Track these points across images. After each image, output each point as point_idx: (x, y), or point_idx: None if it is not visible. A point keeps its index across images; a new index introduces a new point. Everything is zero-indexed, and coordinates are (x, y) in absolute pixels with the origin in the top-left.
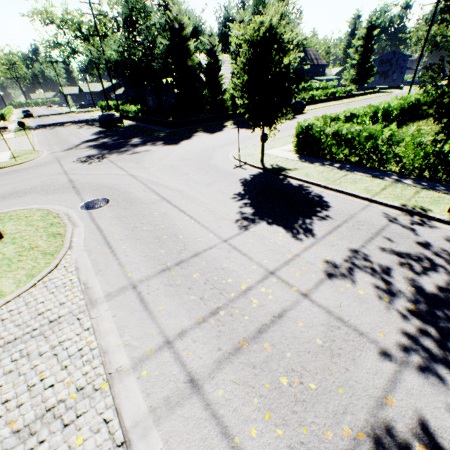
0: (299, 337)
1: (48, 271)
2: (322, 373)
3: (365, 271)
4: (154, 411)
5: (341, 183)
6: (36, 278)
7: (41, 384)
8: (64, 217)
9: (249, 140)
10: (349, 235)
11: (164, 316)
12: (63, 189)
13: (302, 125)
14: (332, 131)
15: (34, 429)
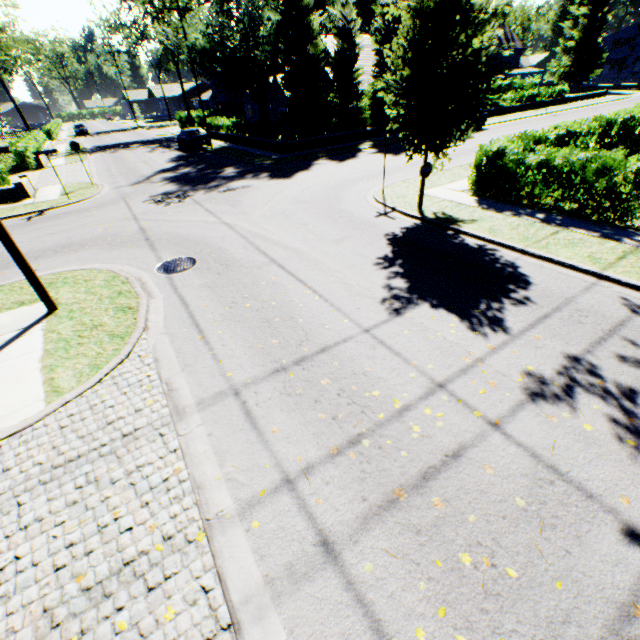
0: (488, 491)
1: (117, 361)
2: (526, 554)
3: (594, 393)
4: (271, 583)
5: (548, 245)
6: (102, 370)
7: (116, 526)
8: (135, 283)
9: (397, 172)
10: (563, 331)
11: (281, 440)
12: (133, 242)
13: (488, 150)
14: (537, 161)
15: (109, 589)
